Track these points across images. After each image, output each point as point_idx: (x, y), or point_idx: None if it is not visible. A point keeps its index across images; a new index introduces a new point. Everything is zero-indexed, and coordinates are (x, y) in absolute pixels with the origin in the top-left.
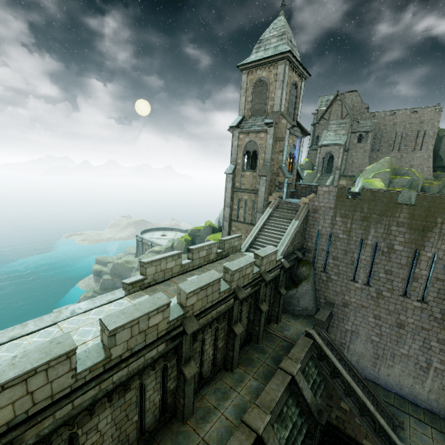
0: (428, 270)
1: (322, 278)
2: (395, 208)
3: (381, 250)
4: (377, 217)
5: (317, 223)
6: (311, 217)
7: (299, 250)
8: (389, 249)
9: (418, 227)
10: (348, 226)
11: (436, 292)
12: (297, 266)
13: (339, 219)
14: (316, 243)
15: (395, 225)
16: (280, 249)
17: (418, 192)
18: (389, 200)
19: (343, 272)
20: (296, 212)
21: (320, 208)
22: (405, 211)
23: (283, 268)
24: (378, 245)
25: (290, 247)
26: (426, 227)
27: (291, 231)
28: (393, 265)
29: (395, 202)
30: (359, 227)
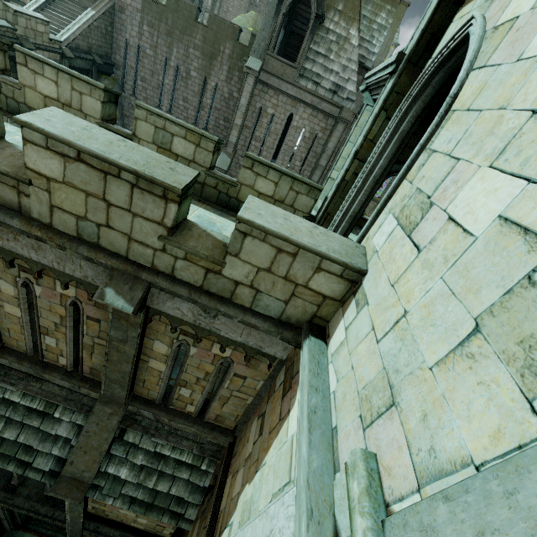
0: (211, 99)
1: (132, 103)
2: (194, 26)
3: (181, 75)
4: (179, 34)
5: (125, 29)
6: (117, 18)
7: (101, 58)
8: (187, 75)
9: (208, 54)
10: (154, 40)
11: (214, 121)
12: (99, 77)
13: (147, 28)
14: (126, 58)
15: (192, 48)
16: (64, 36)
17: (211, 12)
18: (190, 15)
19: (150, 97)
20: (96, 1)
21: (127, 6)
22: (201, 33)
23: (65, 57)
24: (179, 69)
25: (83, 43)
26: (213, 55)
27: (83, 20)
28: (189, 92)
29: (194, 19)
30: (164, 44)
